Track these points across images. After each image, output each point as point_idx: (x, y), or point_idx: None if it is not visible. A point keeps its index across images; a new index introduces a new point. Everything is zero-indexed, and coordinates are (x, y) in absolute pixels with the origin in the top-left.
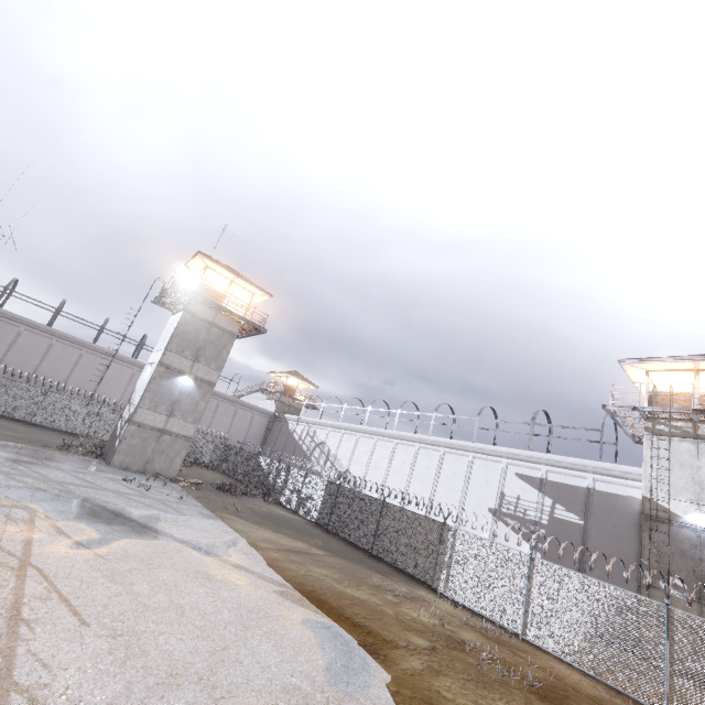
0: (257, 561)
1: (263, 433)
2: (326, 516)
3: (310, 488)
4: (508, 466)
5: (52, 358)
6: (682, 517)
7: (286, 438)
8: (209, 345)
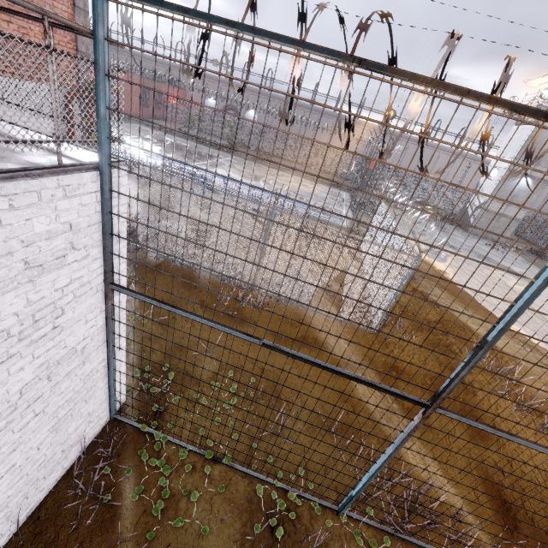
0: None
1: None
2: None
3: None
4: None
5: (408, 155)
6: None
7: None
8: None
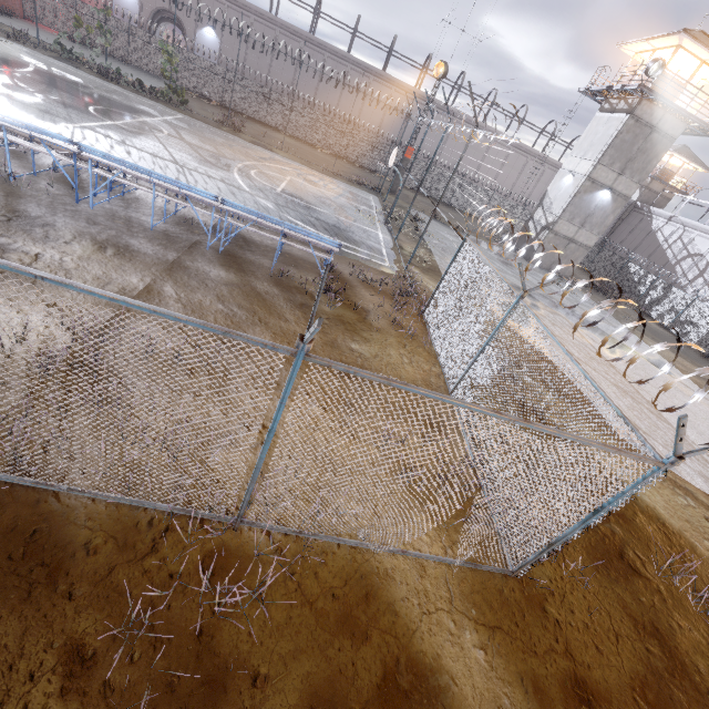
0: (690, 383)
1: (613, 223)
2: (708, 345)
3: (694, 315)
4: None
5: (451, 140)
6: None
7: (644, 237)
8: (641, 155)
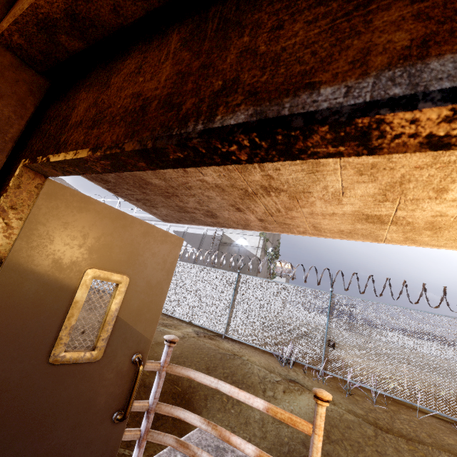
0: None
1: None
2: None
3: None
4: (170, 227)
5: None
6: (235, 241)
7: None
8: None
